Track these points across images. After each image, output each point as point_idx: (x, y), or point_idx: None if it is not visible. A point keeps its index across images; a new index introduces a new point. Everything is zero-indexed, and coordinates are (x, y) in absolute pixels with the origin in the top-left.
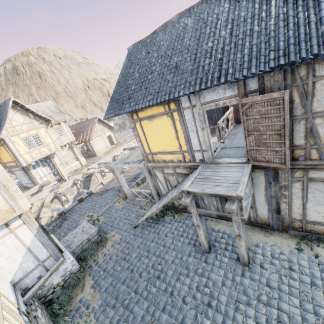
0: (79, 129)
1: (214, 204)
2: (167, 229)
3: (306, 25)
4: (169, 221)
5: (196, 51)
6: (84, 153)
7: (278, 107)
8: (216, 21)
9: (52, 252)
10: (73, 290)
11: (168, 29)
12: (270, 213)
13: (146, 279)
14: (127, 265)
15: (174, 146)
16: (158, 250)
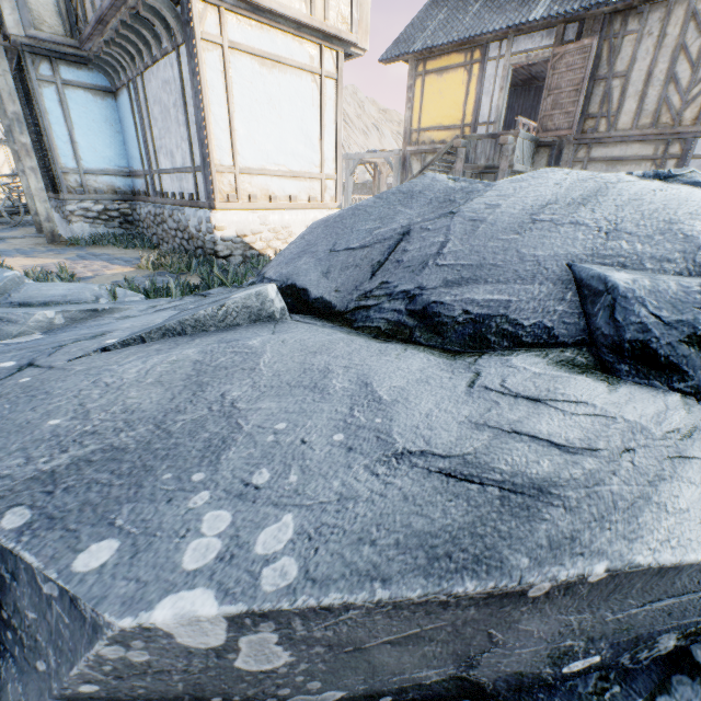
0: None
1: (487, 153)
2: None
3: None
4: None
5: None
6: None
7: (585, 56)
8: None
9: None
10: None
11: None
12: None
13: None
14: None
15: (455, 117)
16: None
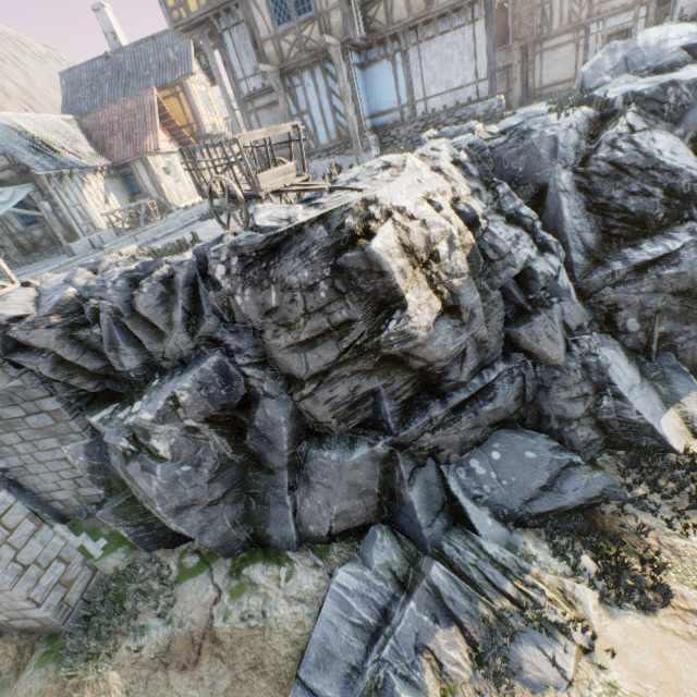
0: None
1: (502, 60)
2: None
3: None
4: None
5: None
6: None
7: None
8: None
9: None
10: None
11: None
12: (522, 90)
13: None
14: None
15: None
16: None
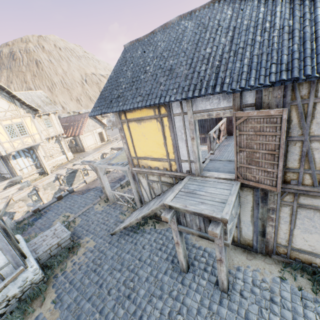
0: (69, 122)
1: (197, 223)
2: (146, 240)
3: (312, 40)
4: (149, 231)
5: (193, 55)
6: (72, 147)
7: (274, 125)
8: (217, 26)
9: (12, 259)
10: (31, 303)
11: (167, 30)
12: (255, 235)
13: (115, 298)
14: (96, 278)
15: (161, 153)
16: (132, 263)
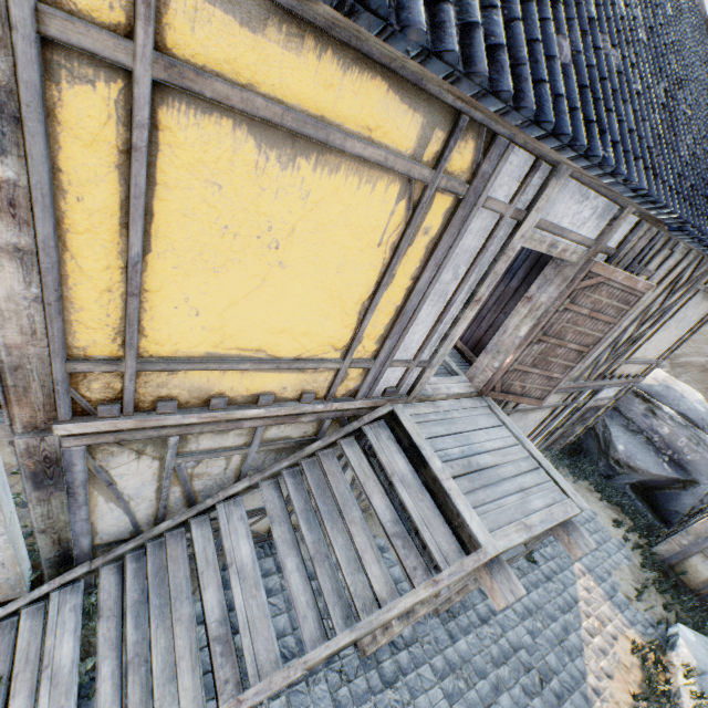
0: None
1: None
2: None
3: None
4: None
5: None
6: None
7: (624, 307)
8: None
9: None
10: None
11: None
12: None
13: None
14: None
15: (327, 338)
16: None
